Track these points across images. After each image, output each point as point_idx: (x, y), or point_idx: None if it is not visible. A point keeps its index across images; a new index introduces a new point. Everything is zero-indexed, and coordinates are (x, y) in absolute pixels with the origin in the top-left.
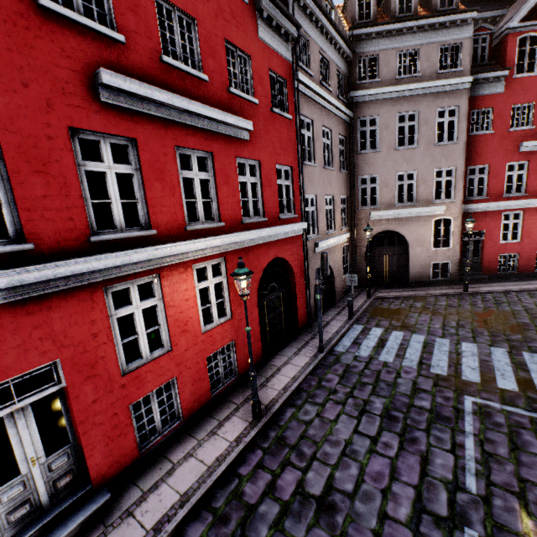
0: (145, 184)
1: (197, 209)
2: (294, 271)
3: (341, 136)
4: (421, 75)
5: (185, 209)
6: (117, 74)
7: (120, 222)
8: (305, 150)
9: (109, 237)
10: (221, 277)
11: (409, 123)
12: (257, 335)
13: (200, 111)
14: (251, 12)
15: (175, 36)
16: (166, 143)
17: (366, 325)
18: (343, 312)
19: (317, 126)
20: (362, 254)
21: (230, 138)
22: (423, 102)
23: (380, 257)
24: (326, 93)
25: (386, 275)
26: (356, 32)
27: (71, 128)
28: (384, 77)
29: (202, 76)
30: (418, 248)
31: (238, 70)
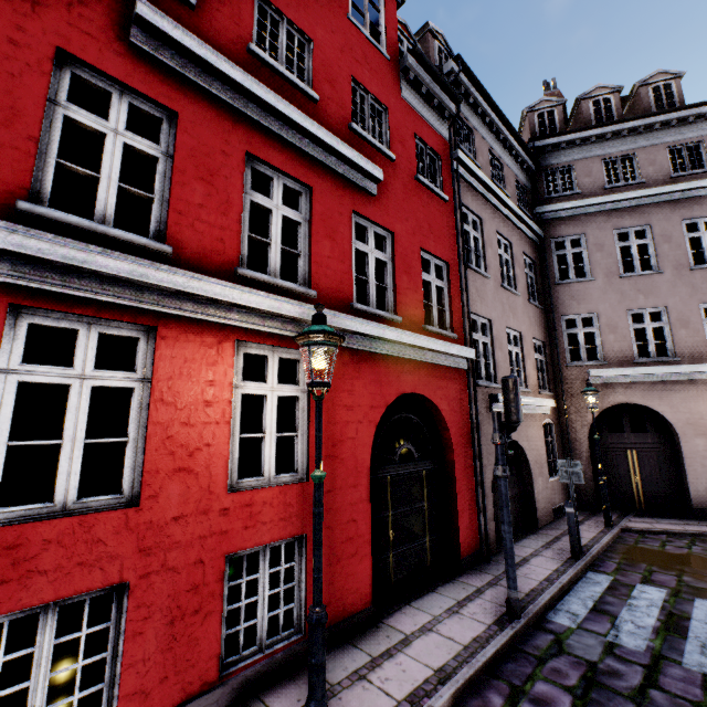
0: (174, 175)
1: (269, 257)
2: (450, 431)
3: (526, 257)
4: (645, 182)
5: (246, 247)
6: (165, 16)
7: (104, 214)
8: (471, 253)
9: (63, 218)
10: (297, 388)
11: (636, 242)
12: (362, 540)
13: (297, 118)
14: (392, 69)
15: (279, 45)
16: (231, 141)
17: (618, 577)
18: (557, 544)
19: (488, 228)
20: (581, 444)
21: (345, 182)
22: (655, 214)
23: (619, 452)
24: (501, 191)
25: (638, 490)
26: (538, 144)
27: (66, 58)
28: (586, 188)
29: (309, 92)
30: (698, 440)
31: (368, 117)
